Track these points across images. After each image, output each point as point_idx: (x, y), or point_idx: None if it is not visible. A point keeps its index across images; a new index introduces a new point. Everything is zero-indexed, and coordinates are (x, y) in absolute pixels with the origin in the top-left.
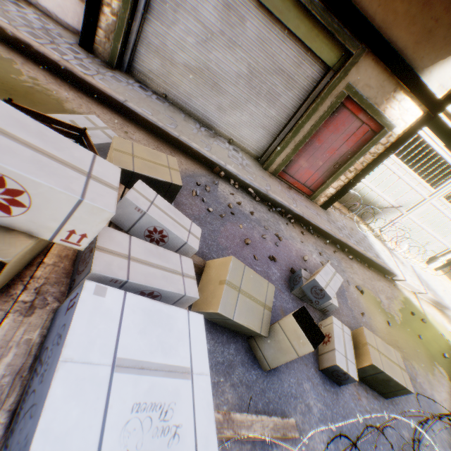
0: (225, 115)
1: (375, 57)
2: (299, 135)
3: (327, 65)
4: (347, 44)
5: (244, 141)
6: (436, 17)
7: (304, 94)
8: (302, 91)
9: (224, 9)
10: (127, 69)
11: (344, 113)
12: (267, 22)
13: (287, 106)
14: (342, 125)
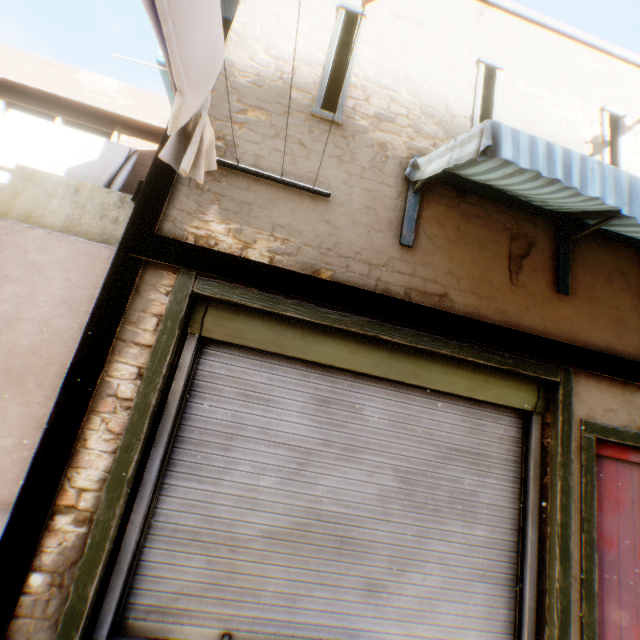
0: (387, 596)
1: (587, 371)
2: (572, 556)
3: (517, 409)
4: (539, 373)
5: (458, 637)
6: (610, 303)
7: (512, 467)
8: (507, 465)
9: (318, 406)
10: (112, 622)
11: (605, 466)
12: (395, 394)
13: (498, 503)
14: (618, 488)
